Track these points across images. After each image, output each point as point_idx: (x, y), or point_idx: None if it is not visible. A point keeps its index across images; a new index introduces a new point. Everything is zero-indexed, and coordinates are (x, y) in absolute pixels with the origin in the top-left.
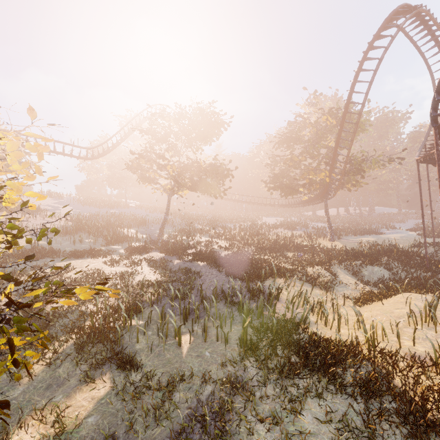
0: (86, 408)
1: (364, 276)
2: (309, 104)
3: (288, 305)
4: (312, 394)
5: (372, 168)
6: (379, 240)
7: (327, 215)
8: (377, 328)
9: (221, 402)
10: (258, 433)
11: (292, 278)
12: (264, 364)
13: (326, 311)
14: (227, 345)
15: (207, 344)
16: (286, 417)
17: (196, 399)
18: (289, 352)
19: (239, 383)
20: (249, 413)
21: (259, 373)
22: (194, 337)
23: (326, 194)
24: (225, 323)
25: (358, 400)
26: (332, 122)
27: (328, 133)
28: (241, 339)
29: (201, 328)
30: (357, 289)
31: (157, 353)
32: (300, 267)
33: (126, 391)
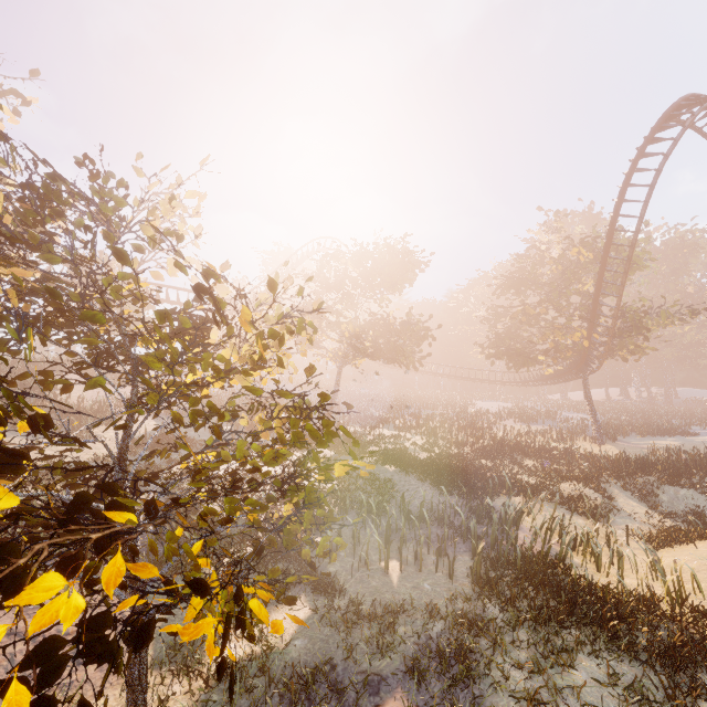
0: (289, 630)
1: (662, 502)
2: (548, 230)
3: (535, 534)
4: (585, 651)
5: (662, 324)
6: (687, 446)
7: (589, 400)
8: (686, 581)
9: (460, 638)
10: (515, 680)
11: (536, 497)
12: (510, 605)
13: (599, 547)
14: (453, 578)
15: (423, 574)
16: (550, 668)
17: (423, 635)
18: (544, 594)
19: (480, 622)
20: (498, 658)
21: (505, 616)
22: (403, 565)
23: (585, 365)
24: (445, 550)
25: (658, 672)
26: (587, 256)
27: (581, 271)
28: (473, 570)
29: (410, 554)
30: (649, 522)
31: (358, 578)
32: (549, 482)
33: (331, 617)
